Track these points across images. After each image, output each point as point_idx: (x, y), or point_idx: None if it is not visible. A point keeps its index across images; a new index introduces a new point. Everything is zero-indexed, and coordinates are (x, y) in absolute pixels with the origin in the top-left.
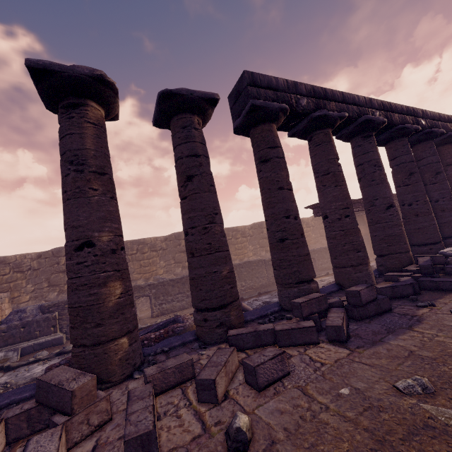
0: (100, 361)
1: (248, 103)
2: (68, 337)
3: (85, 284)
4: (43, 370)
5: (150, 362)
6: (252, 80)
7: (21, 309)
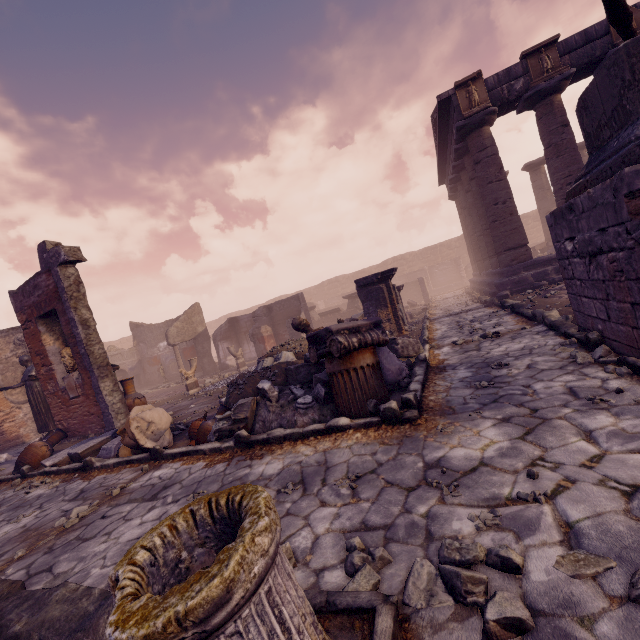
0: None
1: None
2: None
3: None
4: None
5: None
6: None
7: None
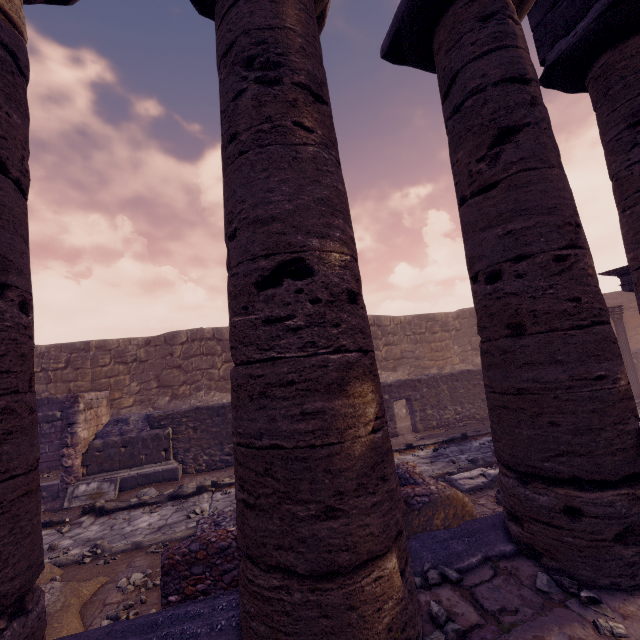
0: (338, 633)
1: None
2: (184, 470)
3: (288, 383)
4: (150, 525)
5: (440, 624)
6: None
7: (122, 418)
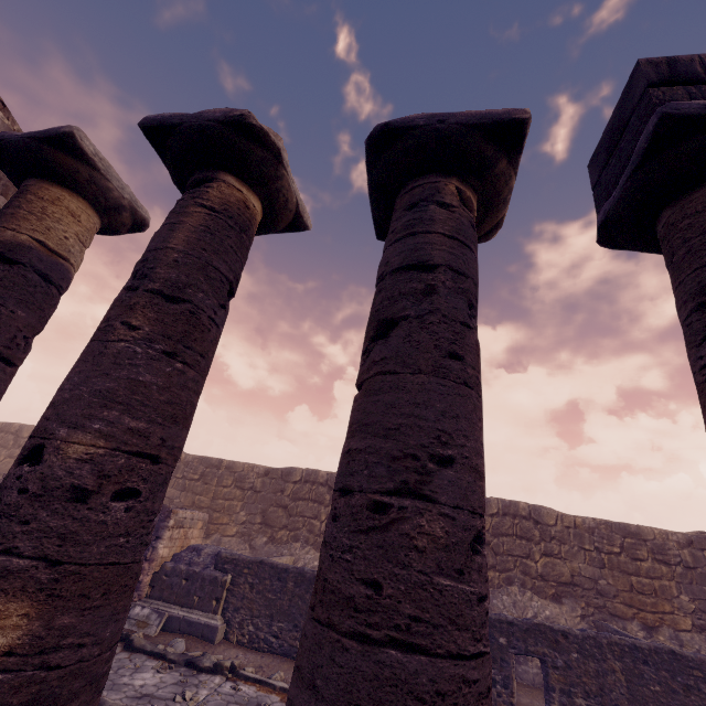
0: None
1: (648, 122)
2: (227, 633)
3: None
4: (142, 686)
5: None
6: (669, 74)
7: (199, 547)
